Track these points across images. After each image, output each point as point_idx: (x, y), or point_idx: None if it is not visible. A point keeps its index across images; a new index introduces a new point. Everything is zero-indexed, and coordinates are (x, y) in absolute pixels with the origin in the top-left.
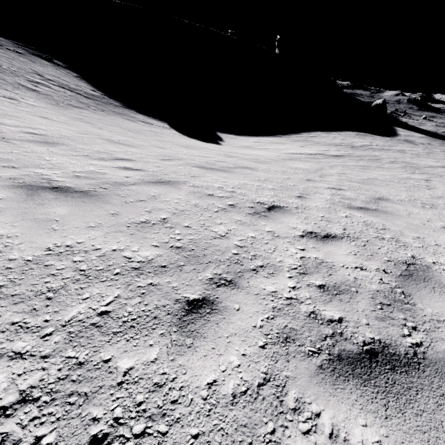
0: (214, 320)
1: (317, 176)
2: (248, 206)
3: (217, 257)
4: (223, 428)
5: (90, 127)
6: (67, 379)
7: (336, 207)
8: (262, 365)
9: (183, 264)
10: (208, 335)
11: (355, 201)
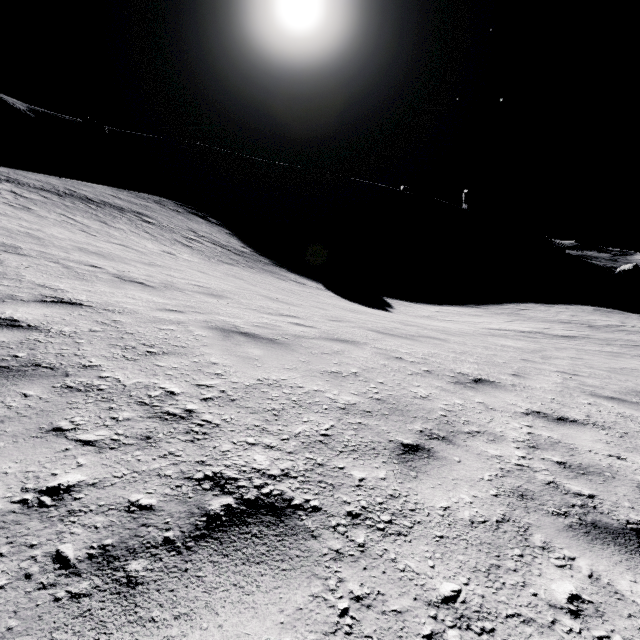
0: (434, 464)
1: (537, 357)
2: (447, 375)
3: (423, 414)
4: (466, 539)
5: (244, 284)
6: (313, 471)
7: (572, 392)
8: (498, 508)
9: (388, 414)
10: (431, 473)
11: (602, 389)
